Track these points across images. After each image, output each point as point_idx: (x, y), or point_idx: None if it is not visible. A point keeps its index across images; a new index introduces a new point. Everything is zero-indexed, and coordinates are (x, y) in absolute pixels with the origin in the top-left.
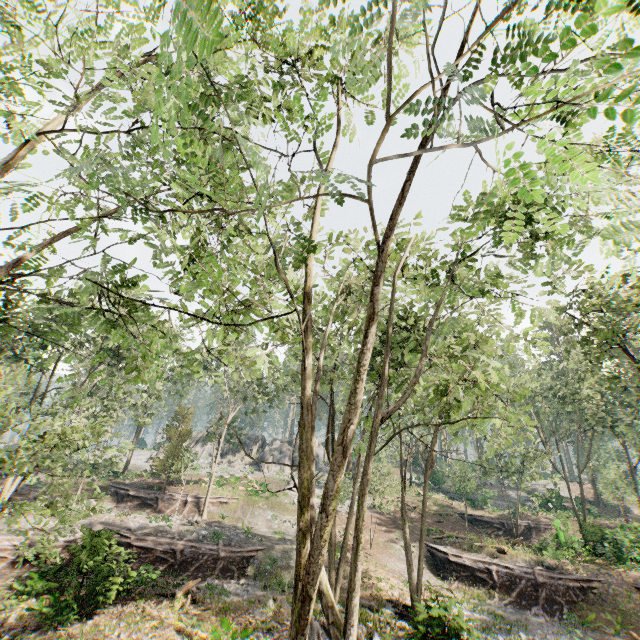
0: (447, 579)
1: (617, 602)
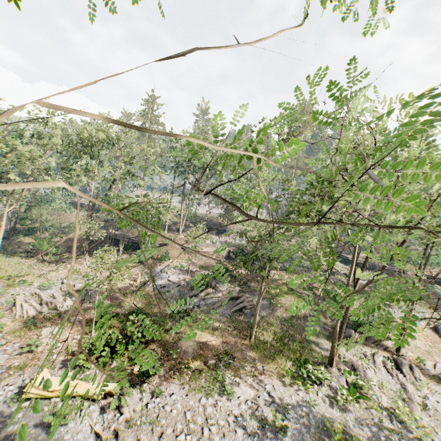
0: (347, 265)
1: (409, 276)
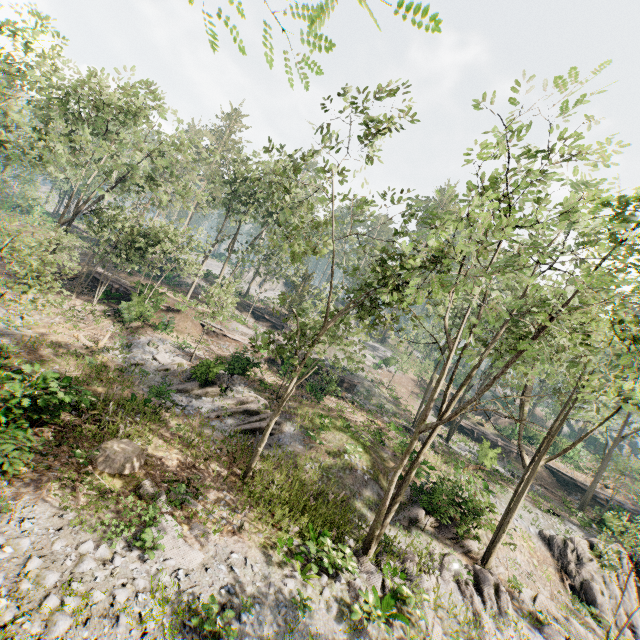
0: (446, 426)
1: None
